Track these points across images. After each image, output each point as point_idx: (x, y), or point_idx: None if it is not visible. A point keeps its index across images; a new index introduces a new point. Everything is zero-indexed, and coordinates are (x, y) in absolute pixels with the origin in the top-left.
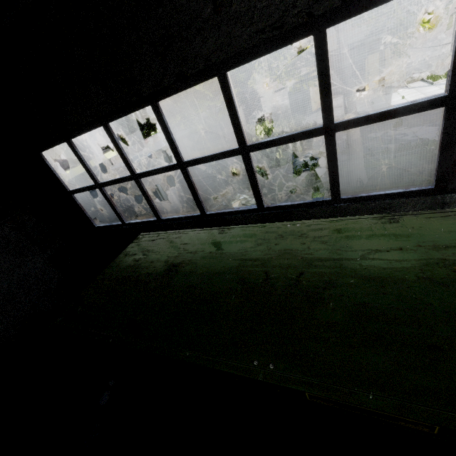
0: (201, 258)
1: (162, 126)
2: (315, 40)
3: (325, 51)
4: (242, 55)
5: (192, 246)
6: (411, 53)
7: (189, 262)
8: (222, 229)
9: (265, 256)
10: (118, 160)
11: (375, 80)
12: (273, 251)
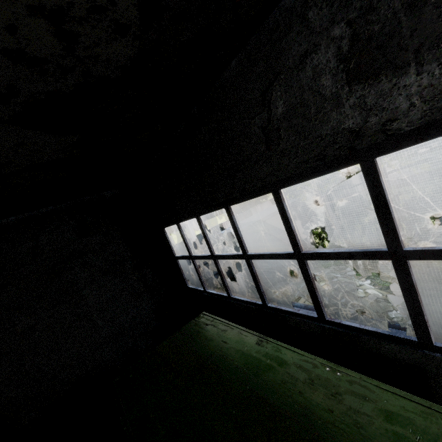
0: (226, 369)
1: (232, 224)
2: (363, 168)
3: (377, 178)
4: (291, 178)
5: (228, 348)
6: None
7: (216, 369)
8: (261, 339)
9: (280, 405)
10: (228, 224)
11: None
12: (292, 401)
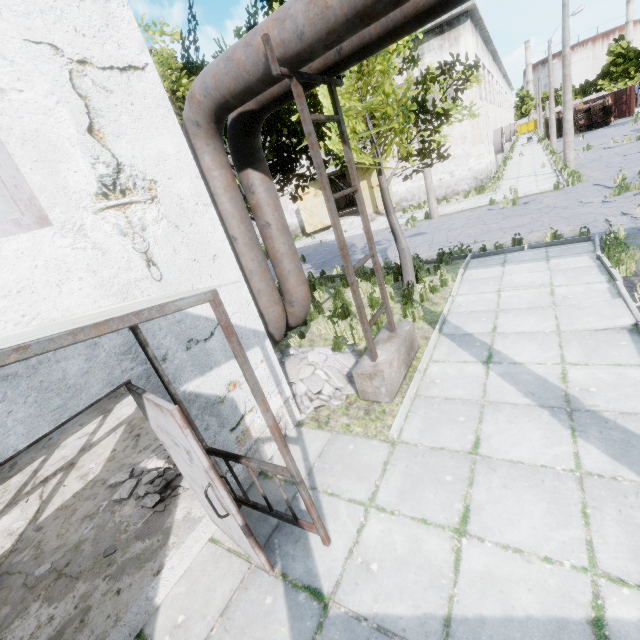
0: None
1: None
2: None
3: None
4: None
5: None
6: (394, 182)
7: None
8: None
9: None
10: None
11: (369, 206)
12: None
